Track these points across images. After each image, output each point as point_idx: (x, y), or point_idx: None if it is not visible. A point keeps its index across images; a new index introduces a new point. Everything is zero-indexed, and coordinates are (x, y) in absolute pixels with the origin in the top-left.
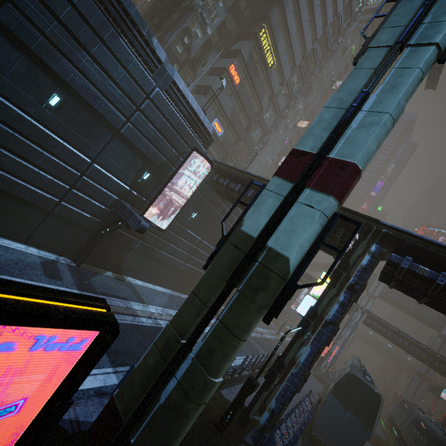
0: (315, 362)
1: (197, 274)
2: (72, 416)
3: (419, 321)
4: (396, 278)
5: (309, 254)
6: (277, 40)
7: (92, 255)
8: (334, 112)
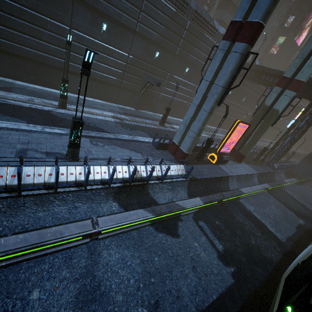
0: (293, 144)
1: (231, 119)
2: None
3: None
4: None
5: (285, 108)
6: None
7: None
8: (299, 60)
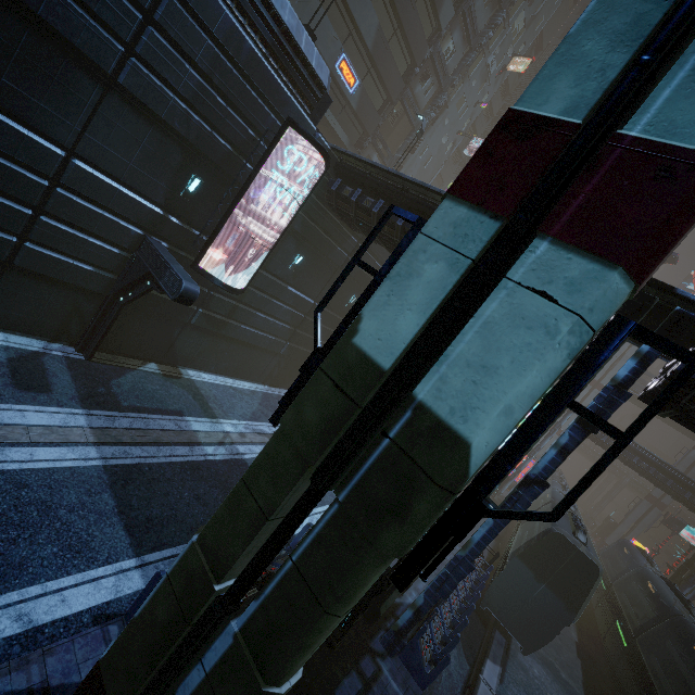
0: None
1: None
2: (36, 680)
3: (668, 424)
4: (683, 406)
5: (527, 430)
6: None
7: (114, 337)
8: None
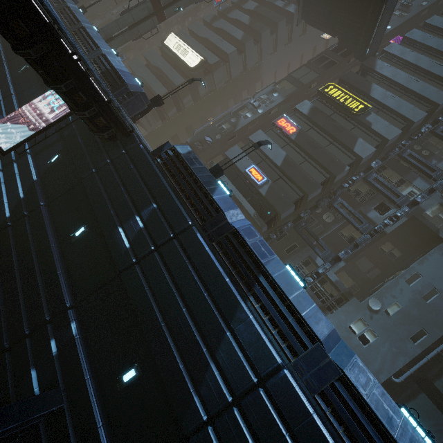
0: None
1: None
2: None
3: None
4: None
5: None
6: (365, 90)
7: None
8: None
